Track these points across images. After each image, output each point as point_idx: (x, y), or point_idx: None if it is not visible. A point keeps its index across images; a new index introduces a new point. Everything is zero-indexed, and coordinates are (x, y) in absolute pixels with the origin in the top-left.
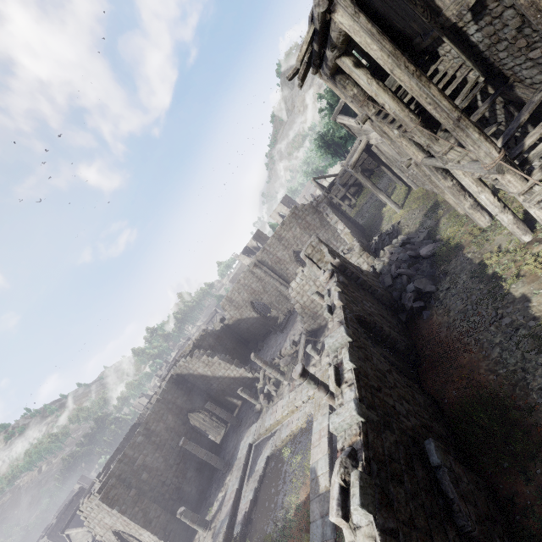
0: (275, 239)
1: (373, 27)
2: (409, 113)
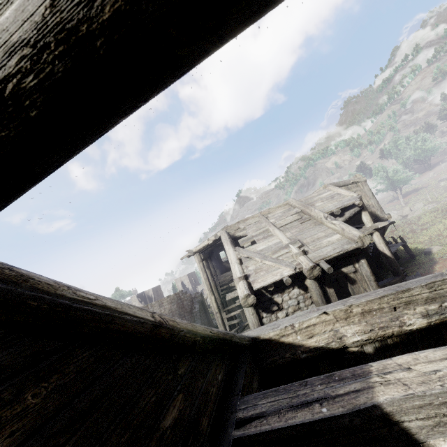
0: (158, 303)
1: (203, 268)
2: (217, 295)
